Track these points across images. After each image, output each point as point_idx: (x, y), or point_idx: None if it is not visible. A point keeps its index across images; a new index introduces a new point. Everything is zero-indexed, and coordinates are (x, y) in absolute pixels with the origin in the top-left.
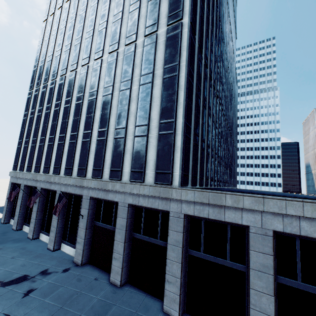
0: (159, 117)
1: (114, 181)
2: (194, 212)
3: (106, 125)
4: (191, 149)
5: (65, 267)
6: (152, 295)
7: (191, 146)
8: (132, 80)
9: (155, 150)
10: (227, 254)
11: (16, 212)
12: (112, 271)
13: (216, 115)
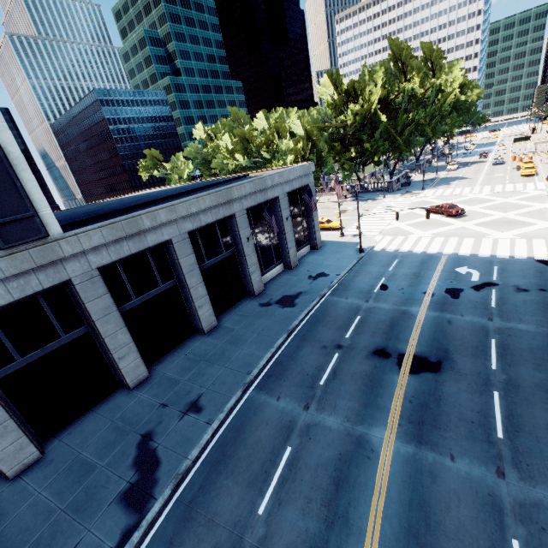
0: None
1: None
2: (112, 257)
3: None
4: None
5: None
6: (99, 402)
7: None
8: None
9: None
10: (159, 280)
11: None
12: (3, 464)
13: None
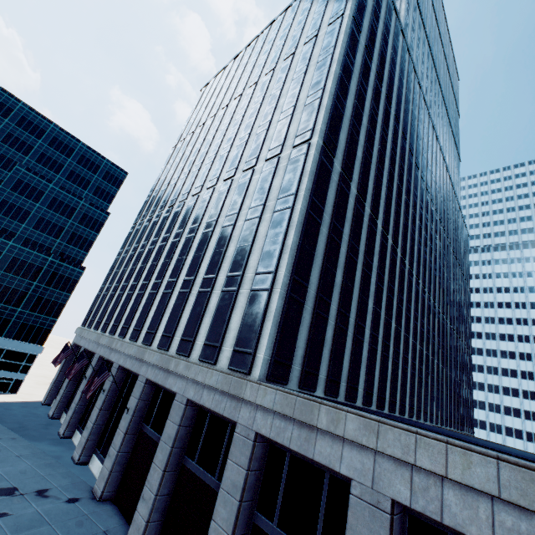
0: (257, 265)
1: (180, 357)
2: (271, 431)
3: (194, 272)
4: (307, 321)
5: (74, 495)
6: None
7: (306, 316)
8: (239, 214)
9: (241, 315)
10: None
11: (62, 388)
12: (132, 524)
13: (390, 275)
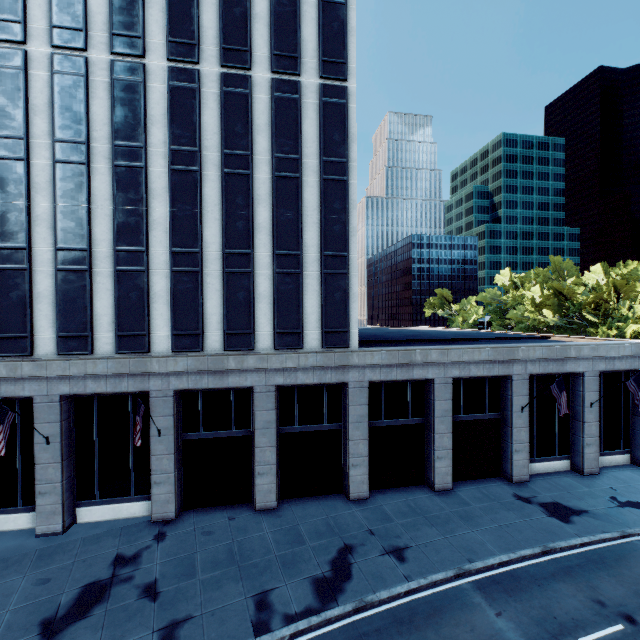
0: (319, 245)
1: (240, 353)
2: (381, 377)
3: (196, 242)
4: None
5: (151, 535)
6: (323, 494)
7: None
8: (253, 158)
9: (318, 298)
10: (409, 412)
11: None
12: (258, 495)
13: None
